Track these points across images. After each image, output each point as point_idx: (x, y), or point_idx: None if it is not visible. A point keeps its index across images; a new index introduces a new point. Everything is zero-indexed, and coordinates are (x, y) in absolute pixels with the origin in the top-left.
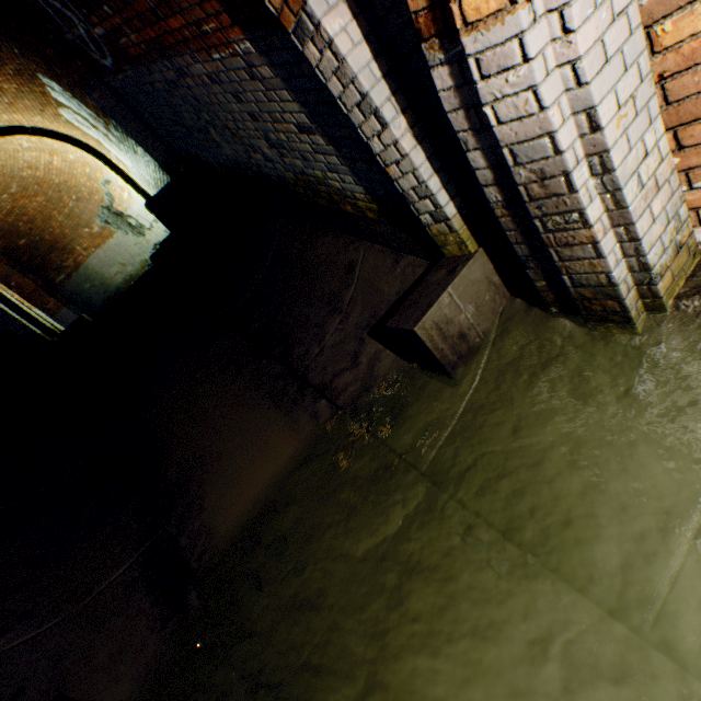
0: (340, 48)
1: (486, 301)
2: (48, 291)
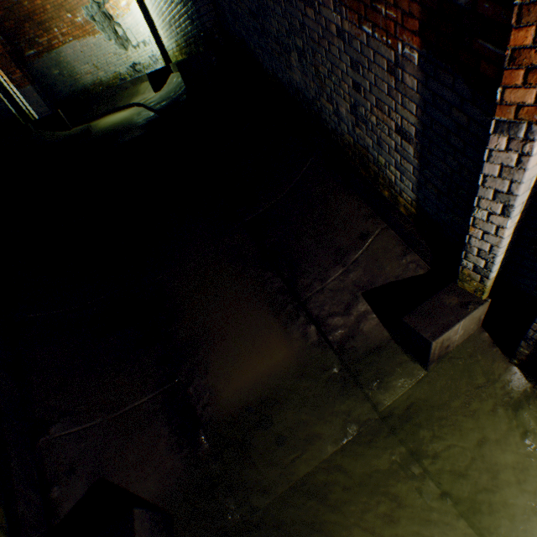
0: (529, 163)
1: (469, 328)
2: (15, 61)
